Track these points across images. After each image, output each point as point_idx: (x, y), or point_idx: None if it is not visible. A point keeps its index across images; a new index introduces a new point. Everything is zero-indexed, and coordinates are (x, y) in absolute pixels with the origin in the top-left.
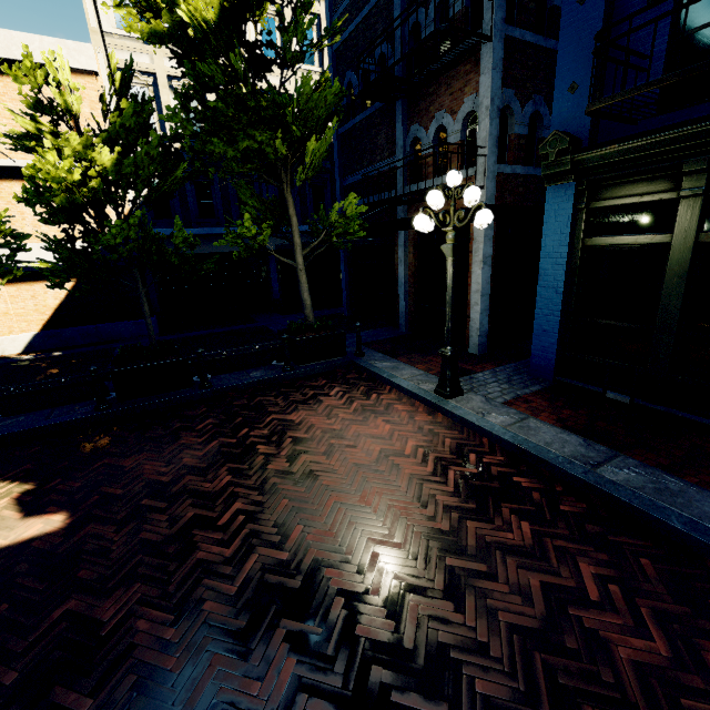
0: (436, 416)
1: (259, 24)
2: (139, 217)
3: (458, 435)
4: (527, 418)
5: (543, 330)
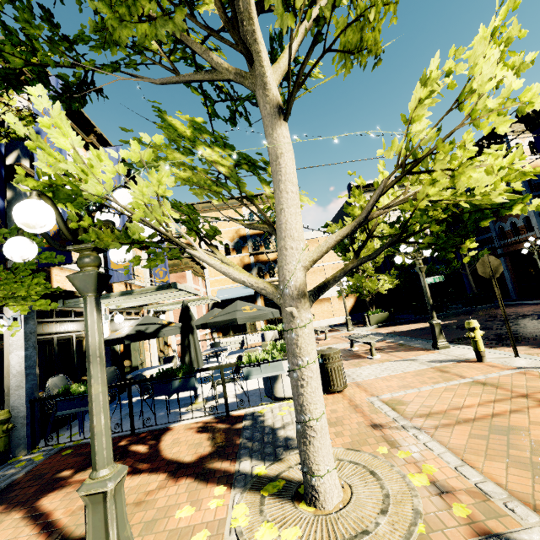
0: None
1: None
2: (430, 264)
3: None
4: None
5: None
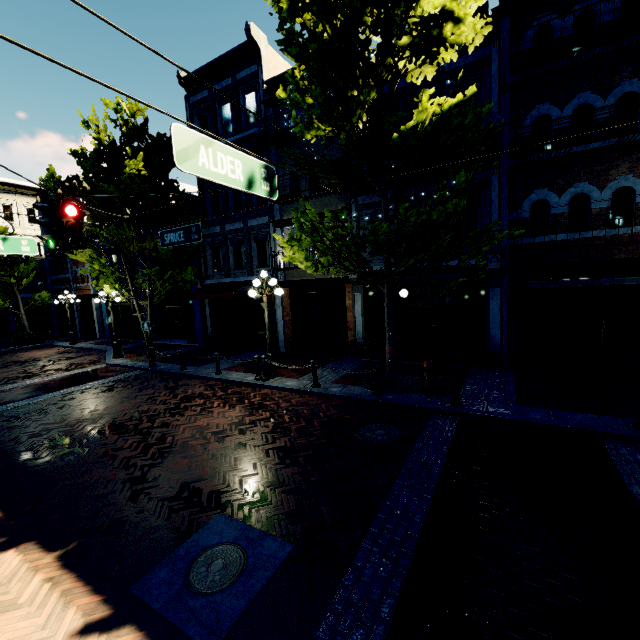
0: (67, 348)
1: (2, 208)
2: None
3: (69, 349)
4: (89, 344)
5: (106, 326)
